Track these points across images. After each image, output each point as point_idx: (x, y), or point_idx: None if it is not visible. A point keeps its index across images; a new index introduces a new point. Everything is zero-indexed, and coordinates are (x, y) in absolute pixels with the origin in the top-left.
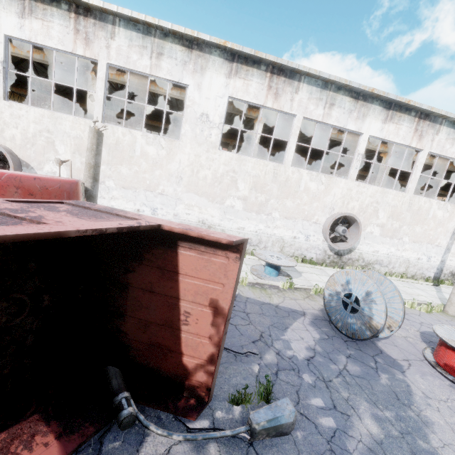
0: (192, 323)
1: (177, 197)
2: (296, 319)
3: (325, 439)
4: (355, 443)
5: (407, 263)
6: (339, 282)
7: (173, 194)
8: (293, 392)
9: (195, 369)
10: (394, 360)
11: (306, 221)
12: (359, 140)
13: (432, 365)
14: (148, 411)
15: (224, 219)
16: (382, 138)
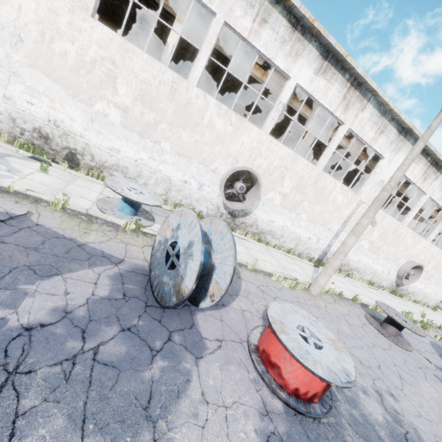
0: None
1: (11, 69)
2: (95, 266)
3: None
4: None
5: (298, 240)
6: (171, 226)
7: (5, 61)
8: None
9: None
10: (202, 339)
11: (203, 166)
12: (285, 85)
13: (250, 349)
14: None
15: (90, 129)
16: (310, 92)
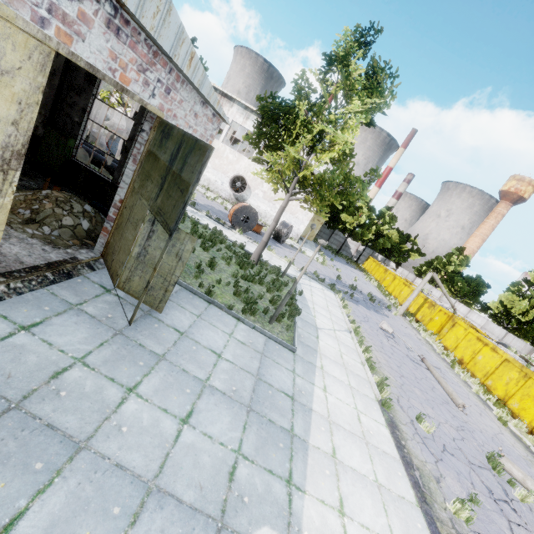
0: None
1: None
2: None
3: None
4: None
5: None
6: None
7: None
8: None
9: None
10: None
11: None
12: None
13: None
14: None
15: None
16: None
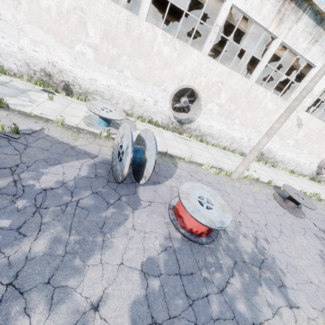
0: None
1: (18, 26)
2: (80, 159)
3: None
4: None
5: (232, 140)
6: (120, 135)
7: (13, 22)
8: None
9: None
10: (139, 200)
11: (156, 86)
12: (221, 7)
13: (169, 207)
14: None
15: (75, 66)
16: (244, 11)
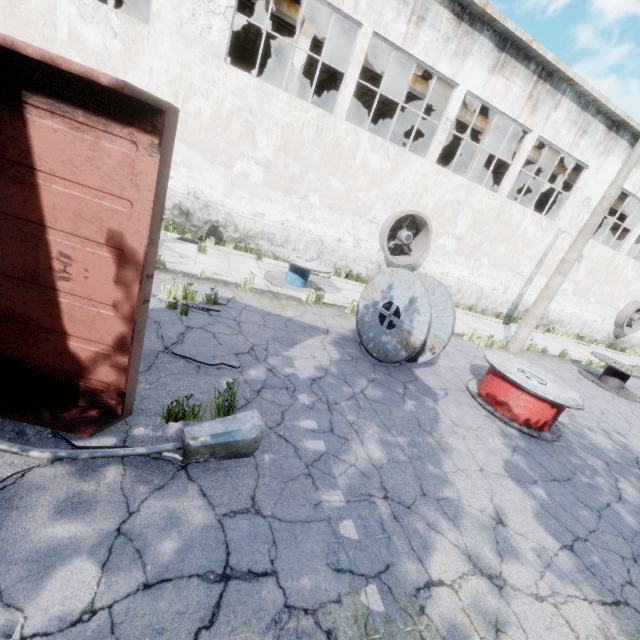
0: (78, 278)
1: None
2: (314, 336)
3: (304, 462)
4: (346, 468)
5: (480, 293)
6: (379, 288)
7: None
8: (276, 413)
9: (95, 361)
10: (430, 388)
11: (359, 217)
12: (451, 96)
13: (473, 395)
14: (1, 424)
15: (231, 195)
16: (484, 99)
